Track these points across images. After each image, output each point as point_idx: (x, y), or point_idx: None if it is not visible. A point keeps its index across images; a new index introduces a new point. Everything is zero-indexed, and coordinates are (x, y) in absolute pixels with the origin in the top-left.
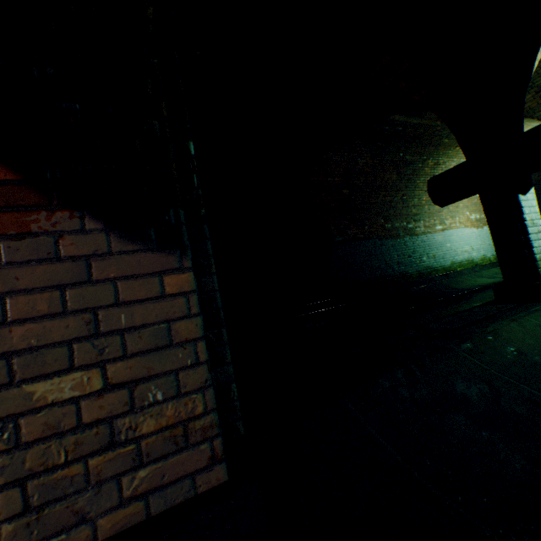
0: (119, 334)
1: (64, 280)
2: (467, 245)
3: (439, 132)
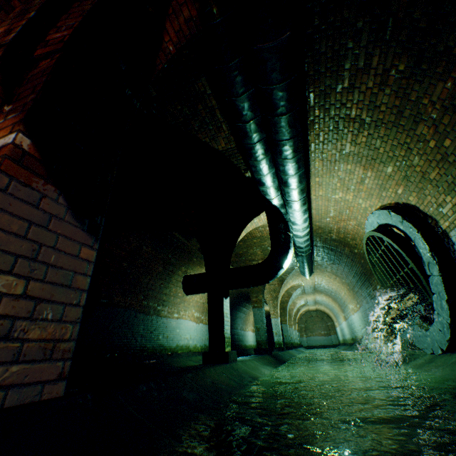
0: (47, 265)
1: (34, 219)
2: (189, 334)
3: (193, 252)
